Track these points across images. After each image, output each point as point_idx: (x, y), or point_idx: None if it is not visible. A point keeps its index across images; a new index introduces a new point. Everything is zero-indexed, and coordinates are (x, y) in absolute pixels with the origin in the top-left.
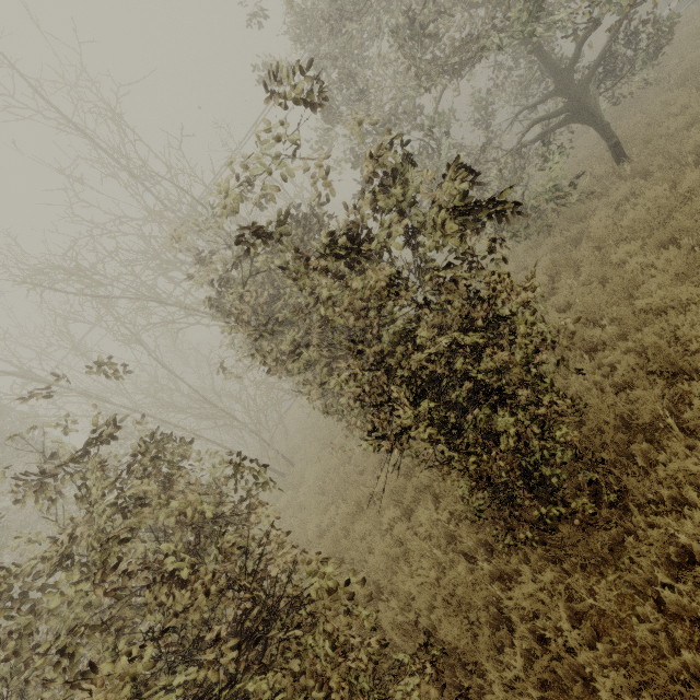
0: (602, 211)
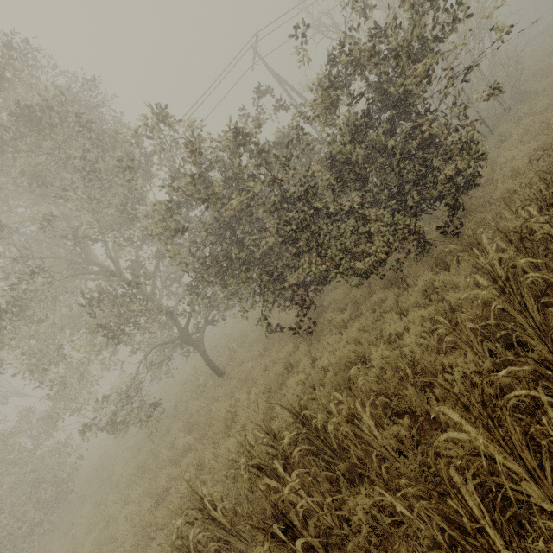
0: (179, 422)
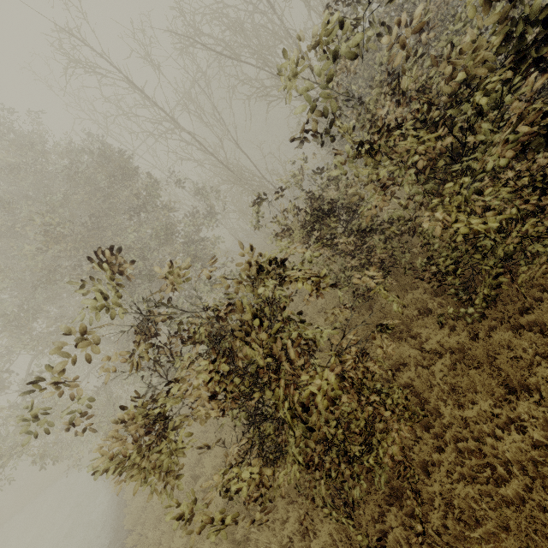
0: None
